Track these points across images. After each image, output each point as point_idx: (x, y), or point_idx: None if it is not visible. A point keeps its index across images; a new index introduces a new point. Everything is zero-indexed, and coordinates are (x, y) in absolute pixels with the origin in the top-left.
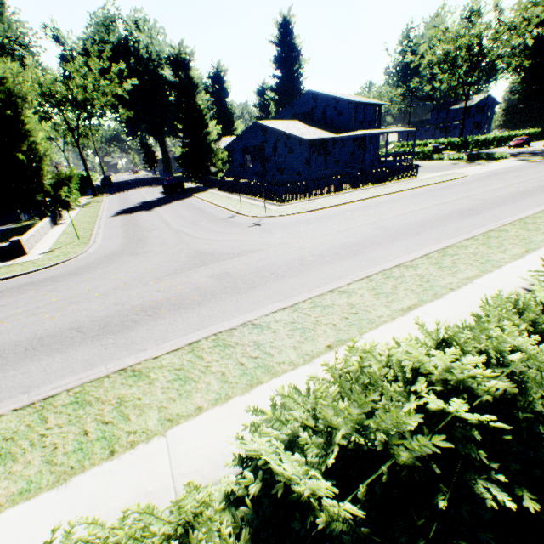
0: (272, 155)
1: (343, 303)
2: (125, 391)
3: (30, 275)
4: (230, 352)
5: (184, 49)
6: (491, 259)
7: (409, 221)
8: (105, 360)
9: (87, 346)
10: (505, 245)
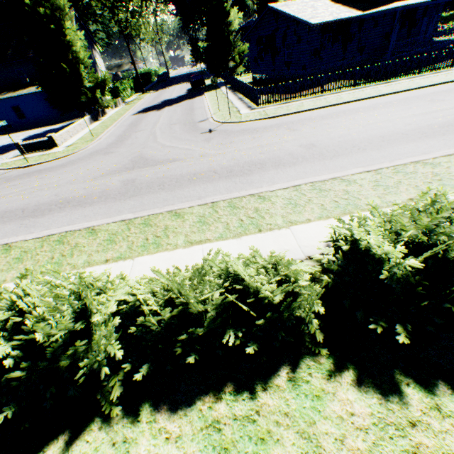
0: (281, 45)
1: (162, 225)
2: None
3: (45, 164)
4: (58, 247)
5: None
6: (352, 203)
7: (346, 138)
8: (13, 235)
9: (16, 223)
10: (400, 185)
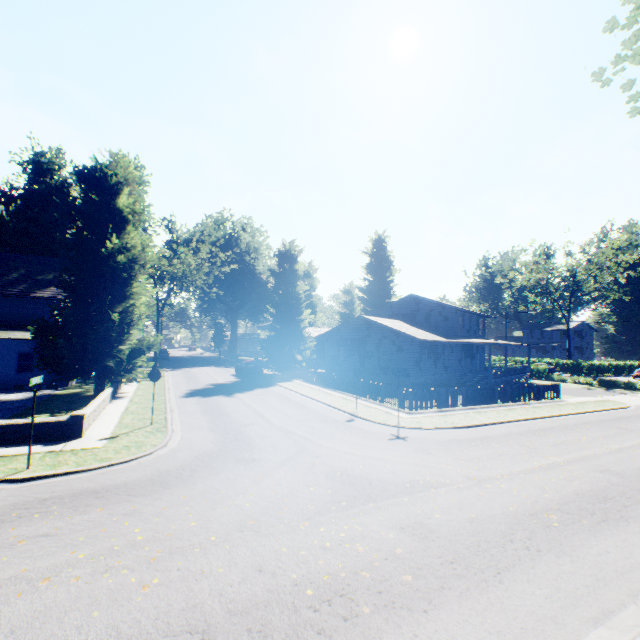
0: (375, 350)
1: None
2: None
3: (88, 475)
4: None
5: (293, 247)
6: None
7: (638, 465)
8: None
9: None
10: None
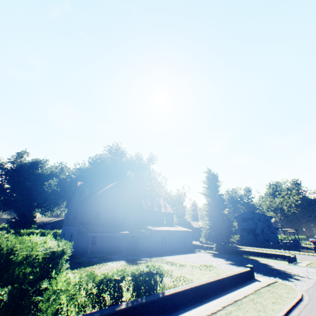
0: (260, 233)
1: None
2: None
3: None
4: None
5: None
6: None
7: None
8: None
9: None
10: None
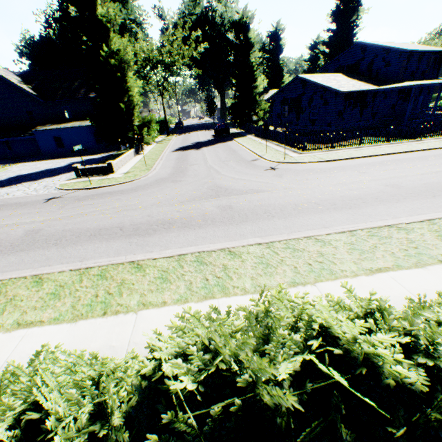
0: (307, 106)
1: (313, 251)
2: (128, 276)
3: (111, 187)
4: (203, 268)
5: (246, 13)
6: None
7: (429, 181)
8: (127, 253)
9: (121, 240)
10: None
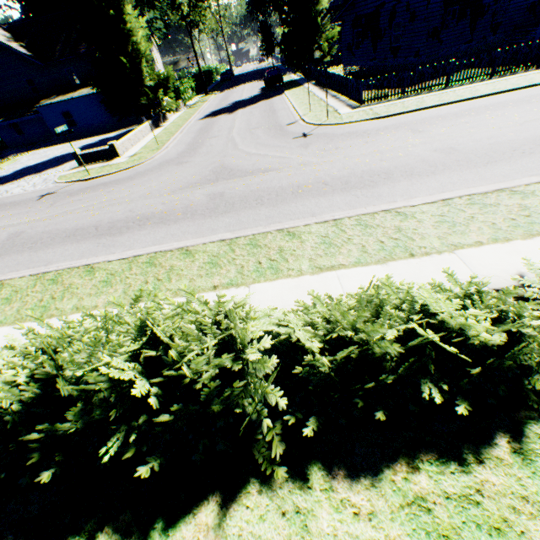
0: (387, 26)
1: (275, 247)
2: (77, 281)
3: (109, 177)
4: (150, 270)
5: None
6: (539, 221)
7: (500, 139)
8: (91, 255)
9: (91, 242)
10: None
